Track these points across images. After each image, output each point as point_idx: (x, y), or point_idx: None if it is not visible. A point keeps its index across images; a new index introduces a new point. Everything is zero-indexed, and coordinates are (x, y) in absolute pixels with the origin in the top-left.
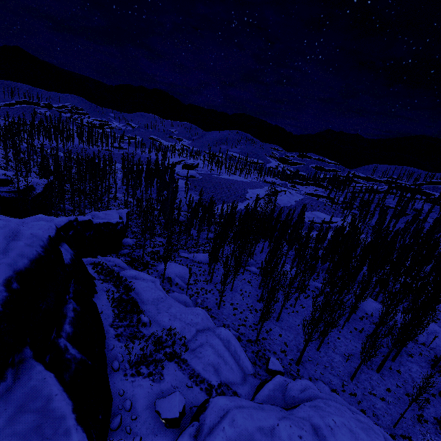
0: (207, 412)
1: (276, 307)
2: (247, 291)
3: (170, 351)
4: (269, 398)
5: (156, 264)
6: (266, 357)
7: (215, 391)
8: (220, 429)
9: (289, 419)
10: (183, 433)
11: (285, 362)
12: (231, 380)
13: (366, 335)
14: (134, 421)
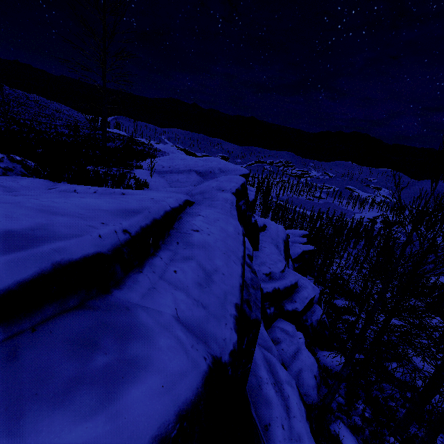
0: None
1: None
2: None
3: None
4: None
5: None
6: None
7: None
8: None
9: None
10: None
11: None
12: None
13: None
14: None
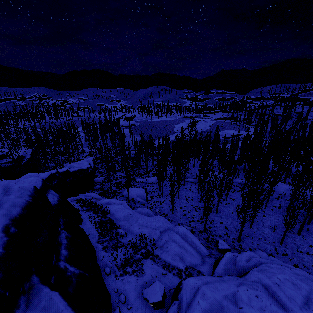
0: (182, 292)
1: (213, 203)
2: (189, 196)
3: (145, 251)
4: (224, 271)
5: (121, 191)
6: (214, 240)
7: (184, 273)
8: (195, 304)
9: (245, 285)
10: (168, 311)
11: (229, 241)
12: (194, 263)
13: (283, 209)
14: (130, 309)
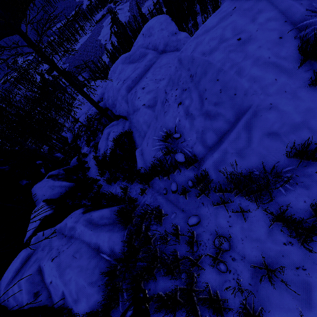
0: None
1: None
2: None
3: None
4: None
5: None
6: None
7: None
8: None
9: None
10: None
11: None
12: None
13: None
14: None
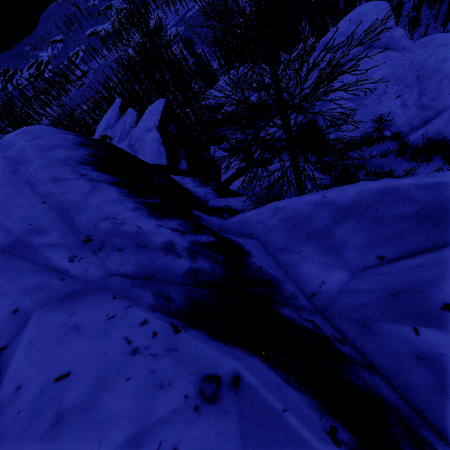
0: None
1: None
2: None
3: None
4: None
5: None
6: None
7: None
8: None
9: None
10: None
11: None
12: None
13: None
14: None
